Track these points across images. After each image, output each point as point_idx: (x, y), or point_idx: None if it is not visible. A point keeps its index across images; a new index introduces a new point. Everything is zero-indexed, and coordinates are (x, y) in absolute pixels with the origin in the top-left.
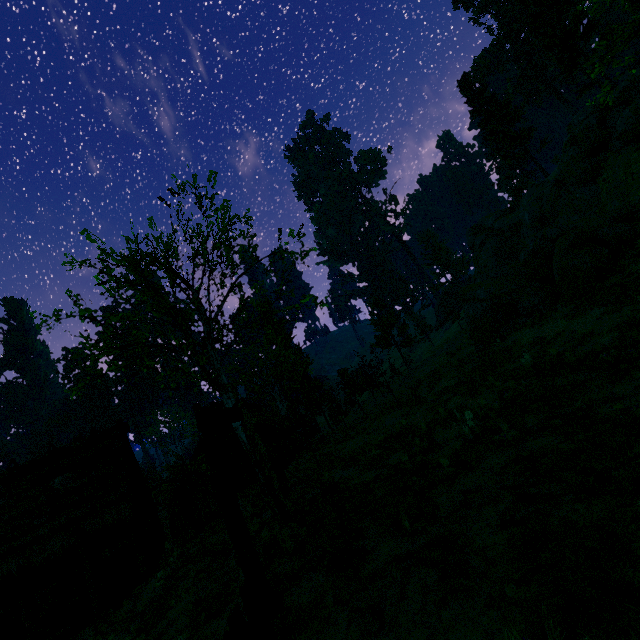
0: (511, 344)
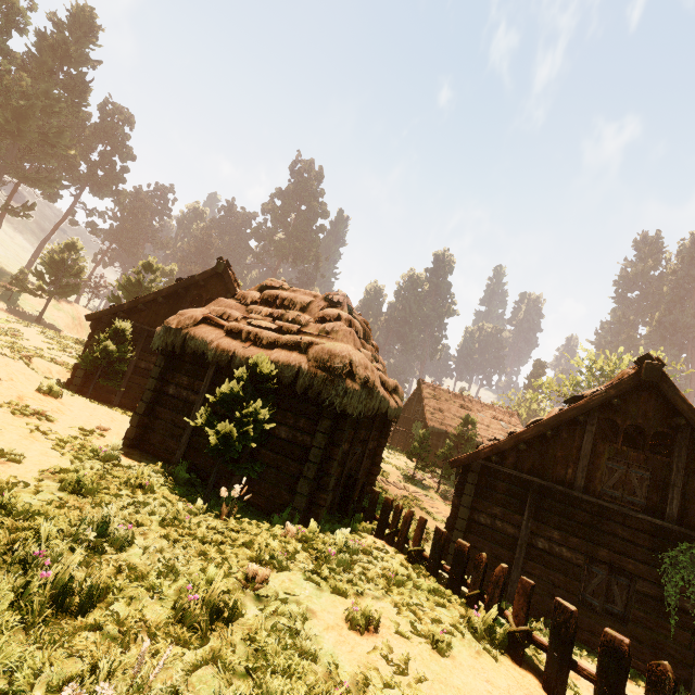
0: None
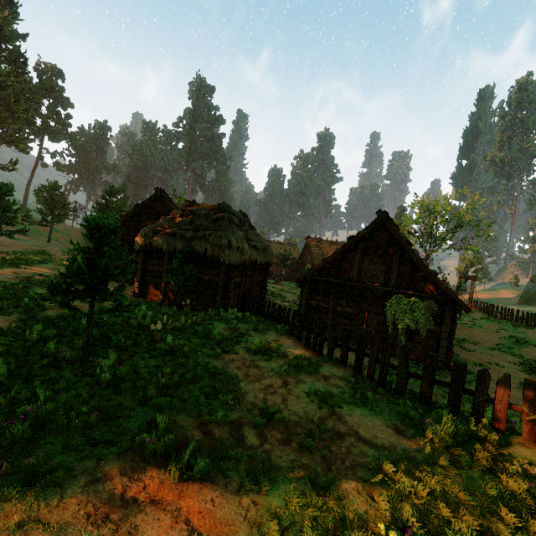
0: None
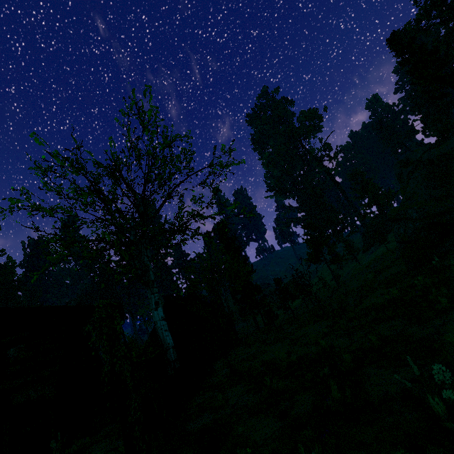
0: None
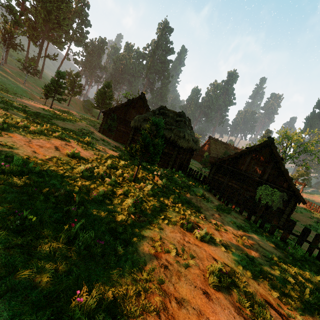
0: None
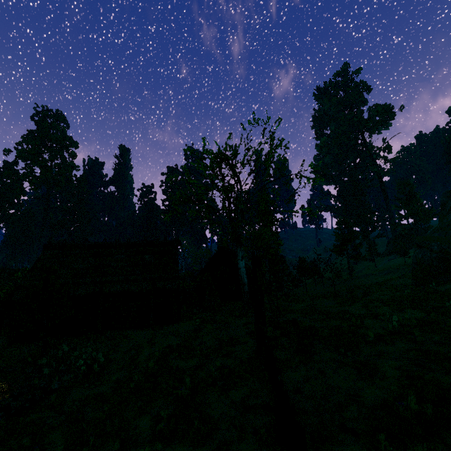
0: (443, 290)
